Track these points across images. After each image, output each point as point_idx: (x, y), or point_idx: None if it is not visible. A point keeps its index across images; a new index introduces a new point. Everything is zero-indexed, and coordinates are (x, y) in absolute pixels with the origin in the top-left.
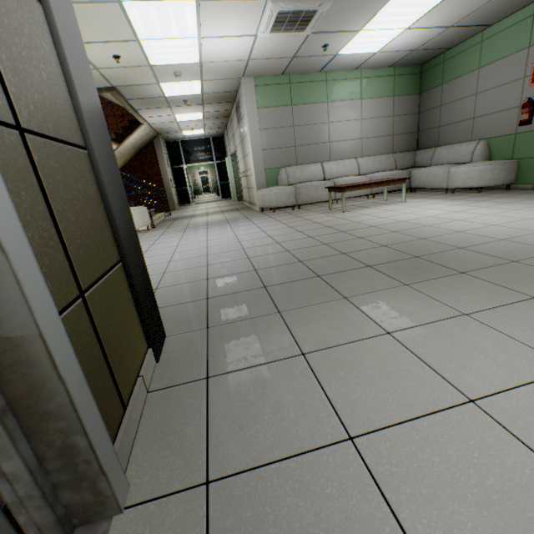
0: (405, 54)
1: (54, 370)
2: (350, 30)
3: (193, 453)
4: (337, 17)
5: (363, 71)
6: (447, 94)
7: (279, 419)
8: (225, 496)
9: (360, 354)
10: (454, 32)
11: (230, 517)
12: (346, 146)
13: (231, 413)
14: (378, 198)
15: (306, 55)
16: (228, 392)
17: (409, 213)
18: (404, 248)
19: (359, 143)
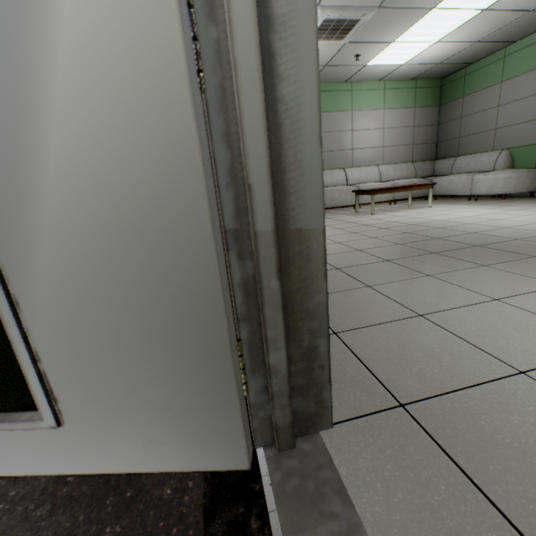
0: (429, 67)
1: (323, 267)
2: (384, 41)
3: (369, 385)
4: (375, 27)
5: (386, 82)
6: (468, 106)
7: (436, 360)
8: (428, 414)
9: (480, 314)
10: (479, 47)
11: (447, 428)
12: (368, 153)
13: (382, 357)
14: (400, 204)
15: (337, 64)
16: (366, 343)
17: (442, 214)
18: (459, 239)
19: (380, 151)
